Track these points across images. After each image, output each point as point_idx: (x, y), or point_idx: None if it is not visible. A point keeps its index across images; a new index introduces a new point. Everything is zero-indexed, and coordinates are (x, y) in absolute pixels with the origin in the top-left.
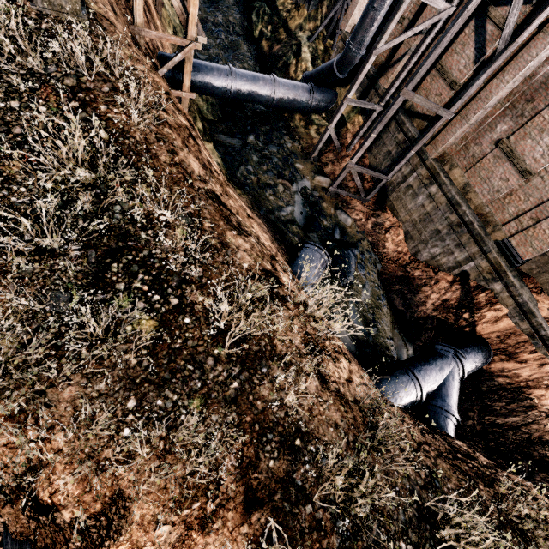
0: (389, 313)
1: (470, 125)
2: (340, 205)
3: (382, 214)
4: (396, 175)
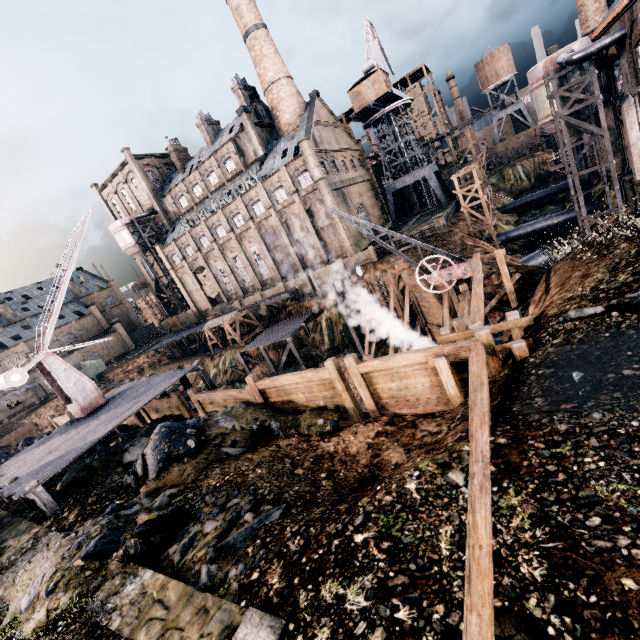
0: None
1: (639, 154)
2: None
3: None
4: (637, 203)
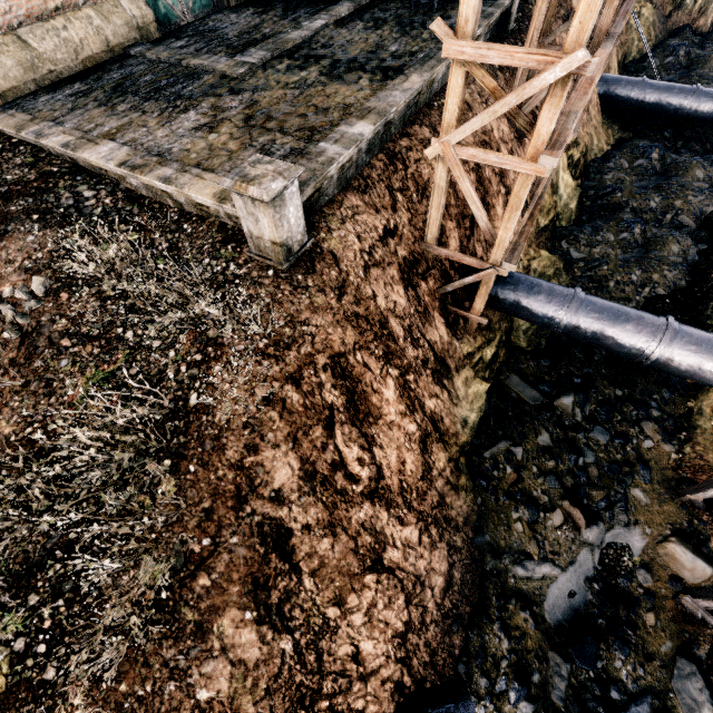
0: None
1: None
2: (705, 653)
3: None
4: None
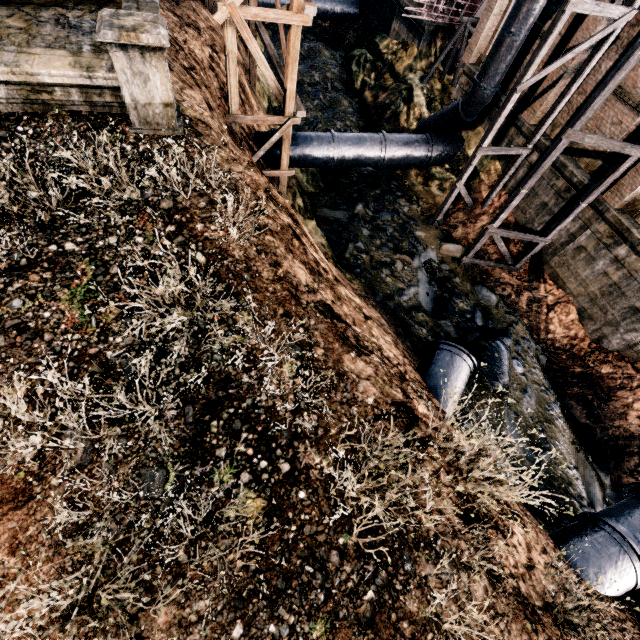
0: (566, 429)
1: None
2: (479, 278)
3: (540, 285)
4: (558, 233)
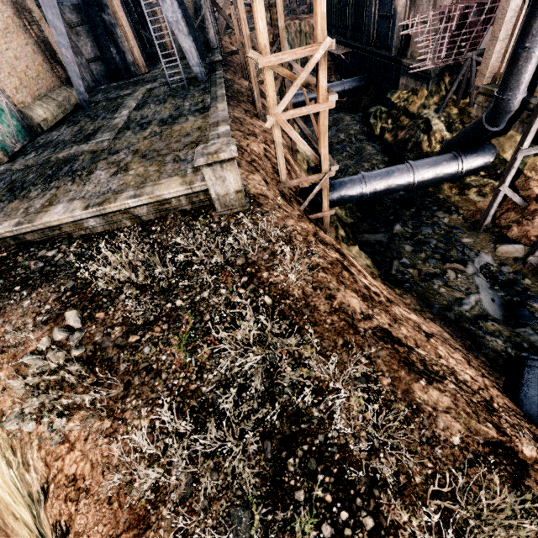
0: None
1: None
2: None
3: None
4: None
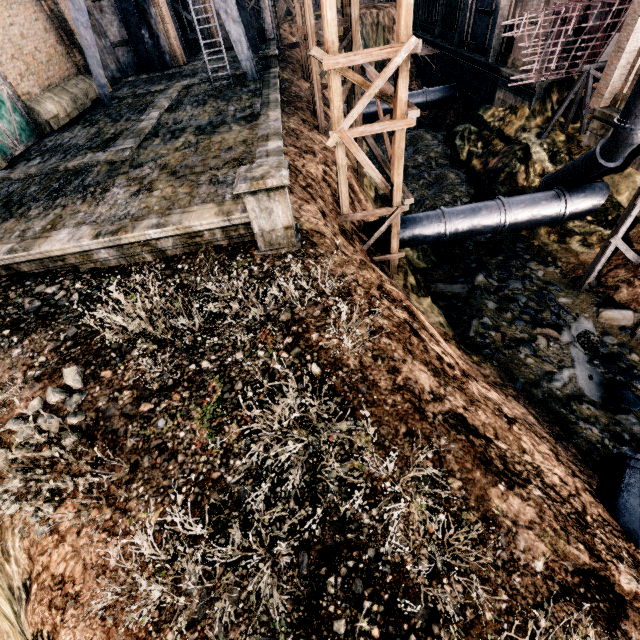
0: None
1: None
2: None
3: None
4: None
